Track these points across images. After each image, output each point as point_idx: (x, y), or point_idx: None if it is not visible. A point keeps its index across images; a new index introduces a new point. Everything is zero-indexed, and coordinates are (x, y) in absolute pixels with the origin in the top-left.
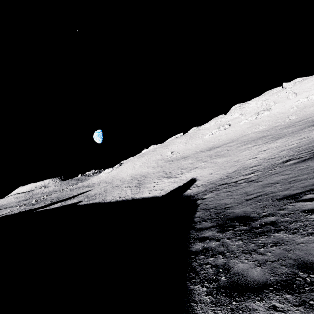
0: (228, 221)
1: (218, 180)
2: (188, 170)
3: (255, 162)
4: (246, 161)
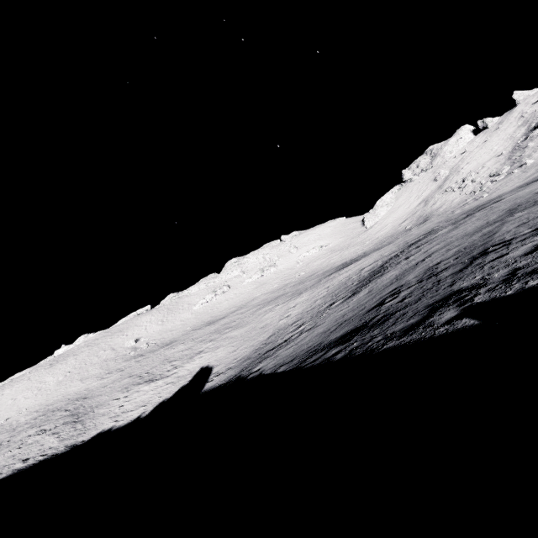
0: (341, 340)
1: (253, 352)
2: (187, 360)
3: (292, 319)
4: (277, 323)
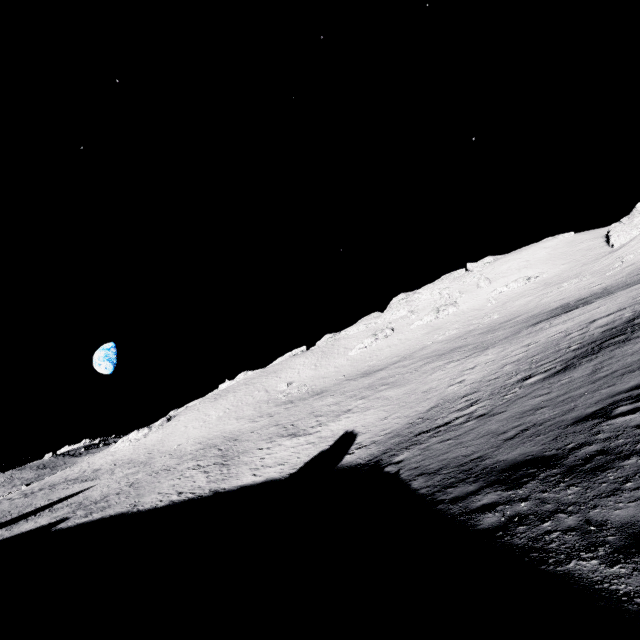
0: (509, 472)
1: (405, 427)
2: (333, 418)
3: (464, 389)
4: (445, 389)
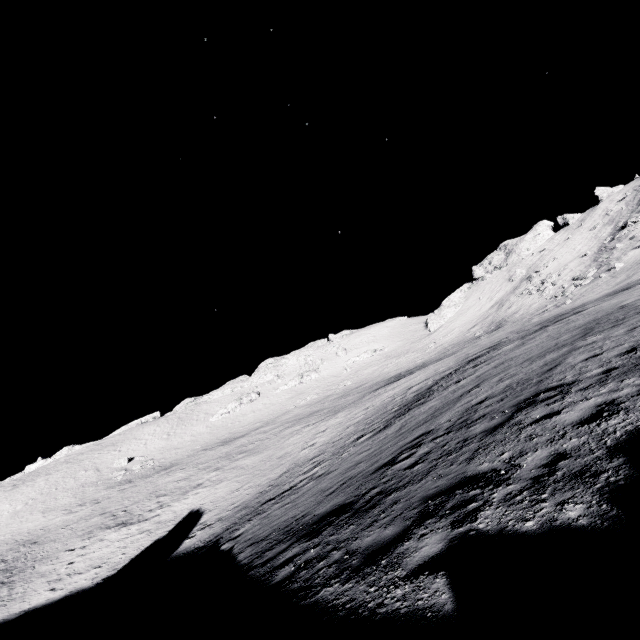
0: (317, 524)
1: (255, 497)
2: (179, 496)
3: (314, 451)
4: (298, 453)
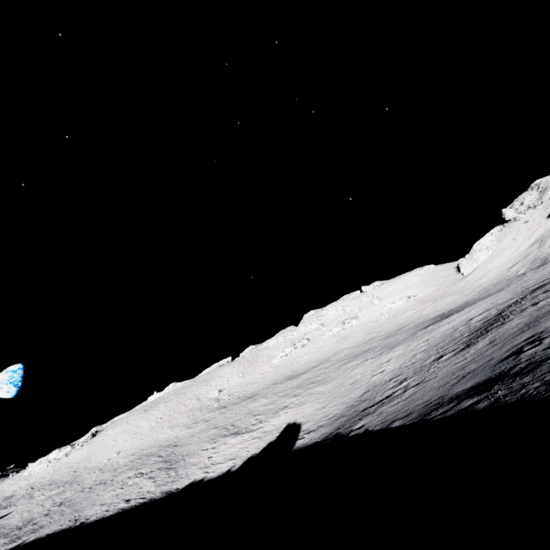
0: (473, 391)
1: (347, 410)
2: (272, 415)
3: (388, 375)
4: (370, 379)
